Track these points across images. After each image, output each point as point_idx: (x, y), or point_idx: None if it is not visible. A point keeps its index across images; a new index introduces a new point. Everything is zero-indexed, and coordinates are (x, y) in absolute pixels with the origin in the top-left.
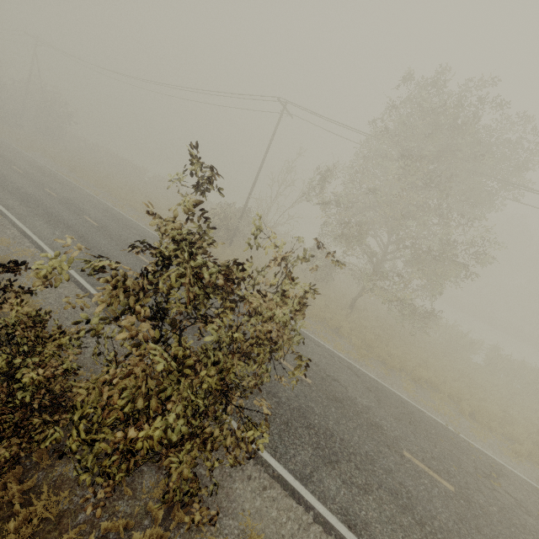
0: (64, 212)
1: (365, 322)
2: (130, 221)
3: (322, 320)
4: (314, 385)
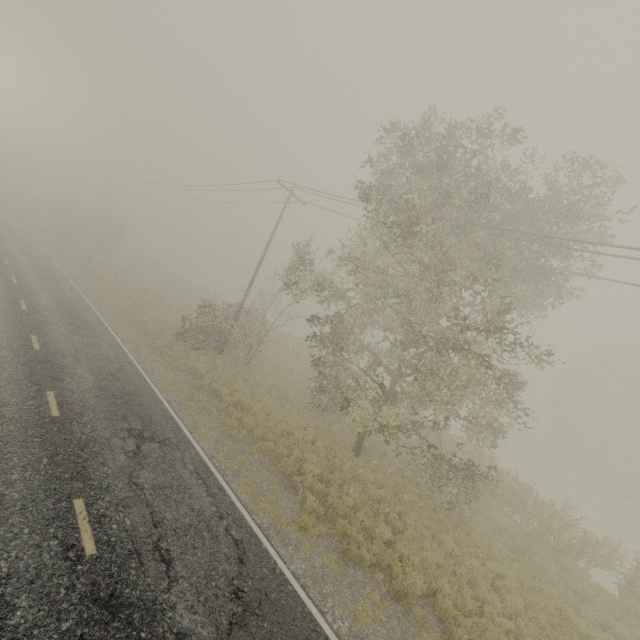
0: None
1: (366, 473)
2: (90, 314)
3: (278, 459)
4: (92, 560)
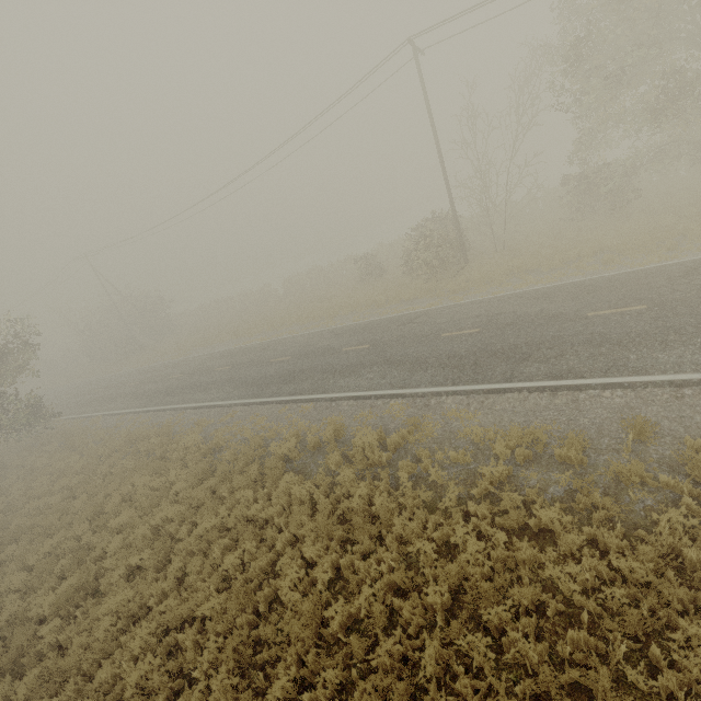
0: (328, 361)
1: None
2: (369, 323)
3: None
4: None
